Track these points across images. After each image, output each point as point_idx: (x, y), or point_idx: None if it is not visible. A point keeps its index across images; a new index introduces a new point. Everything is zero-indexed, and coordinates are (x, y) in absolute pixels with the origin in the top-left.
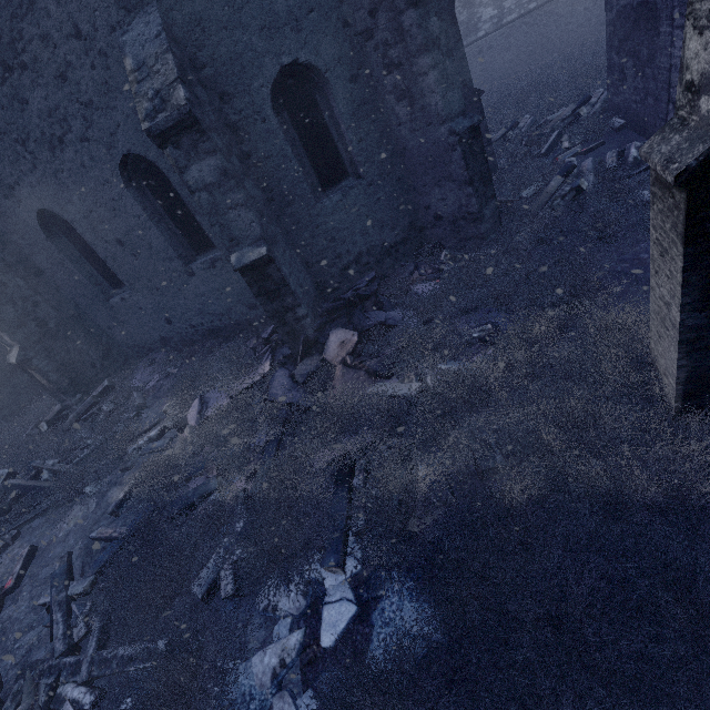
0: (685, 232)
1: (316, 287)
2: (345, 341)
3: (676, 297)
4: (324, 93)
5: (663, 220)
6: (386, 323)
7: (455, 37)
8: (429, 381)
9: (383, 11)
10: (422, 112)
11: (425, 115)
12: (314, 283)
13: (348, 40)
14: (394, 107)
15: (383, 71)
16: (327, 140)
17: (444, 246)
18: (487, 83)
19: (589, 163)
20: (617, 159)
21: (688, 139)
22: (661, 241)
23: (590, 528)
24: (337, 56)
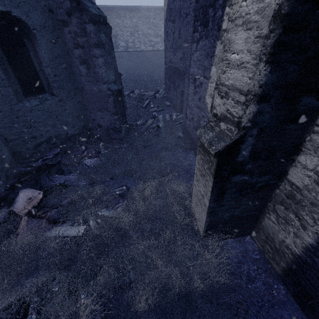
0: (215, 174)
1: (13, 155)
2: (32, 197)
3: (207, 195)
4: (31, 40)
5: (203, 163)
6: (65, 184)
7: (111, 47)
8: (91, 223)
9: (75, 17)
10: (94, 74)
11: (95, 76)
12: (11, 152)
13: (52, 20)
14: (78, 65)
15: (73, 45)
16: (31, 67)
17: (101, 140)
18: (121, 70)
19: (161, 117)
20: (169, 117)
21: (216, 136)
22: (202, 170)
23: (179, 317)
24: (43, 24)
